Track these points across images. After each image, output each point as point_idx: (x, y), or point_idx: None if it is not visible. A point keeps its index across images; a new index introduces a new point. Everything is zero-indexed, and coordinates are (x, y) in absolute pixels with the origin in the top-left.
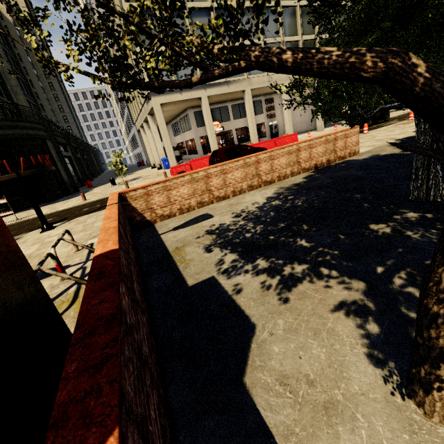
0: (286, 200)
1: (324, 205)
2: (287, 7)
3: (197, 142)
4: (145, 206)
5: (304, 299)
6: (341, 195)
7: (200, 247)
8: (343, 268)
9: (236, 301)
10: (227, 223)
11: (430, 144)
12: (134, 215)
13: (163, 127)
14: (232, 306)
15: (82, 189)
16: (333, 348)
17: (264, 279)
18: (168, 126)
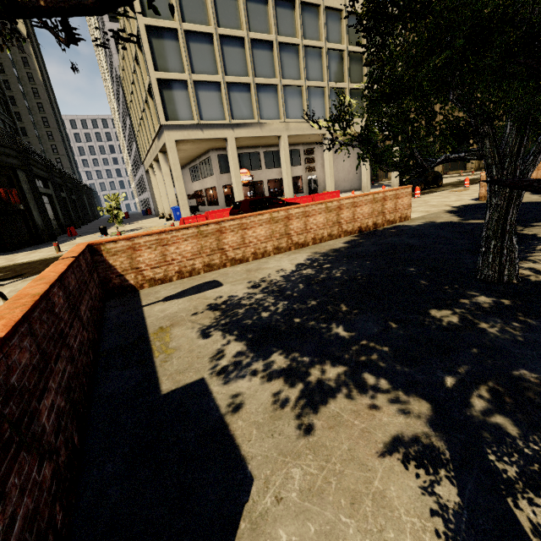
0: (321, 268)
1: (369, 278)
2: (334, 51)
3: (219, 191)
4: (128, 264)
5: (337, 428)
6: (391, 268)
7: (194, 328)
8: (397, 376)
9: (230, 426)
10: (240, 296)
11: (505, 209)
12: (110, 276)
13: (176, 169)
14: (221, 437)
15: (62, 238)
16: (383, 538)
17: (279, 387)
18: (186, 169)
